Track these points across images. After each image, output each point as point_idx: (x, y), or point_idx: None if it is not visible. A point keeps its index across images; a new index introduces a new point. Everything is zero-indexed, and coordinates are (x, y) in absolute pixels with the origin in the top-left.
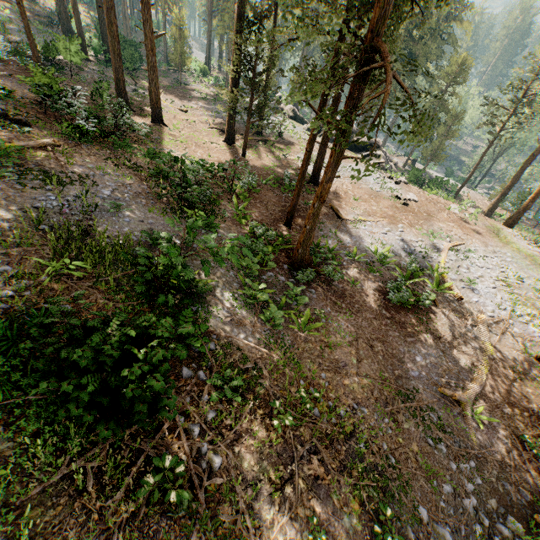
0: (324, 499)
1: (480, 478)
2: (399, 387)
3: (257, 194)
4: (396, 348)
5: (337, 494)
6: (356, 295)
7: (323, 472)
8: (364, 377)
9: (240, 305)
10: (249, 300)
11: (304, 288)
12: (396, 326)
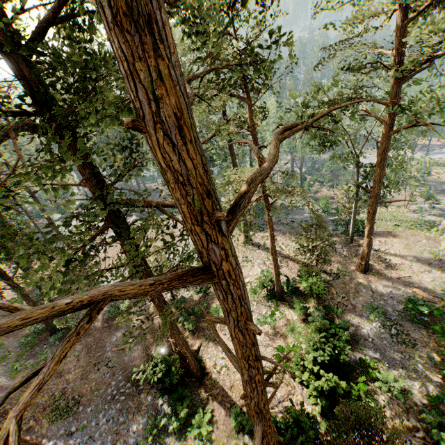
0: (31, 432)
1: (121, 376)
2: (95, 362)
3: (42, 300)
4: (103, 342)
5: (39, 426)
6: (91, 325)
7: (34, 422)
8: (78, 368)
9: (10, 380)
10: (12, 375)
11: (58, 343)
12: (108, 329)
